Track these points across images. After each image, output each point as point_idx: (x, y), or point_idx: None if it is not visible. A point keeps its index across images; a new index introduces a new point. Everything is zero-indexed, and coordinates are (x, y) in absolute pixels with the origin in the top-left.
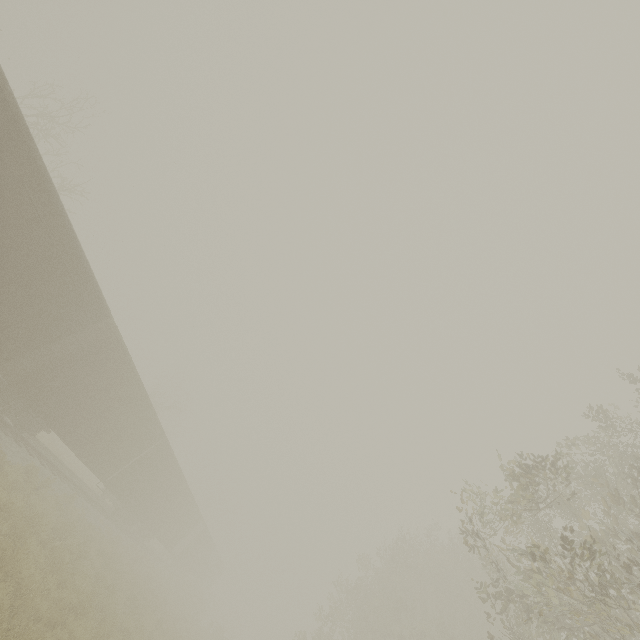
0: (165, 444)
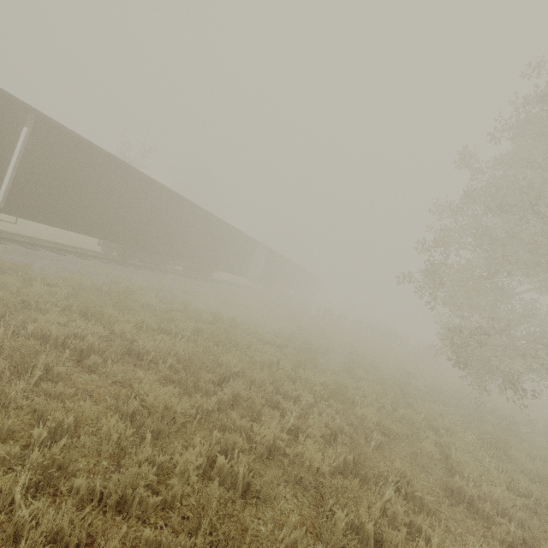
0: (55, 129)
